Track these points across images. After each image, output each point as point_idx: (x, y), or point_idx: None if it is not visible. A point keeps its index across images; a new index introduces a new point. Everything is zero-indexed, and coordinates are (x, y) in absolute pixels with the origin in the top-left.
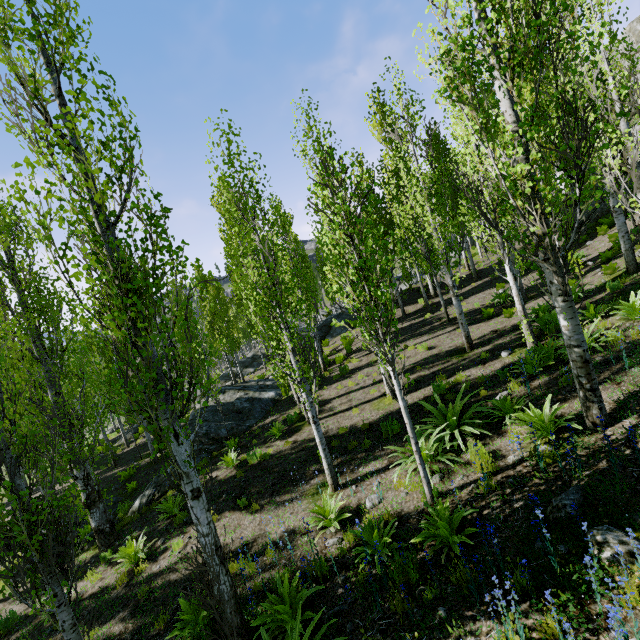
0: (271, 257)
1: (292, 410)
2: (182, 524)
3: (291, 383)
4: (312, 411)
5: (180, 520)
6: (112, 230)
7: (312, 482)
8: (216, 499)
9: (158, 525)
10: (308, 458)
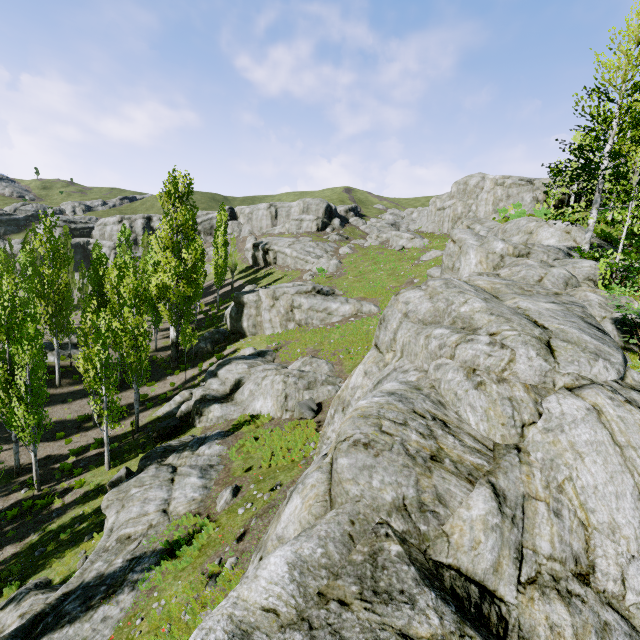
0: None
1: None
2: None
3: None
4: None
5: None
6: None
7: None
8: None
9: None
10: None
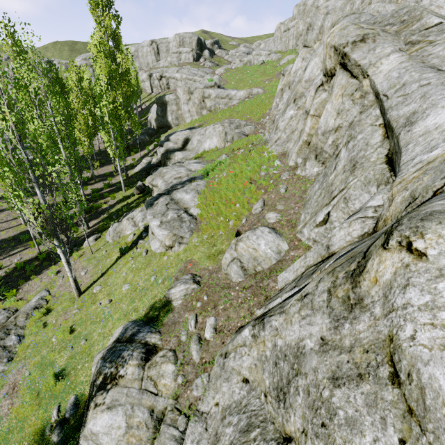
0: None
1: None
2: None
3: None
4: None
5: None
6: None
7: None
8: None
9: None
10: None
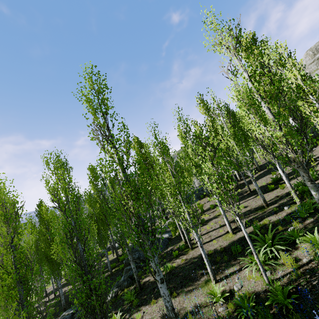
0: (176, 172)
1: (180, 243)
2: (137, 306)
3: (179, 229)
4: (199, 241)
5: (136, 303)
6: (125, 170)
7: (201, 279)
8: (152, 291)
9: (124, 307)
10: (196, 267)
